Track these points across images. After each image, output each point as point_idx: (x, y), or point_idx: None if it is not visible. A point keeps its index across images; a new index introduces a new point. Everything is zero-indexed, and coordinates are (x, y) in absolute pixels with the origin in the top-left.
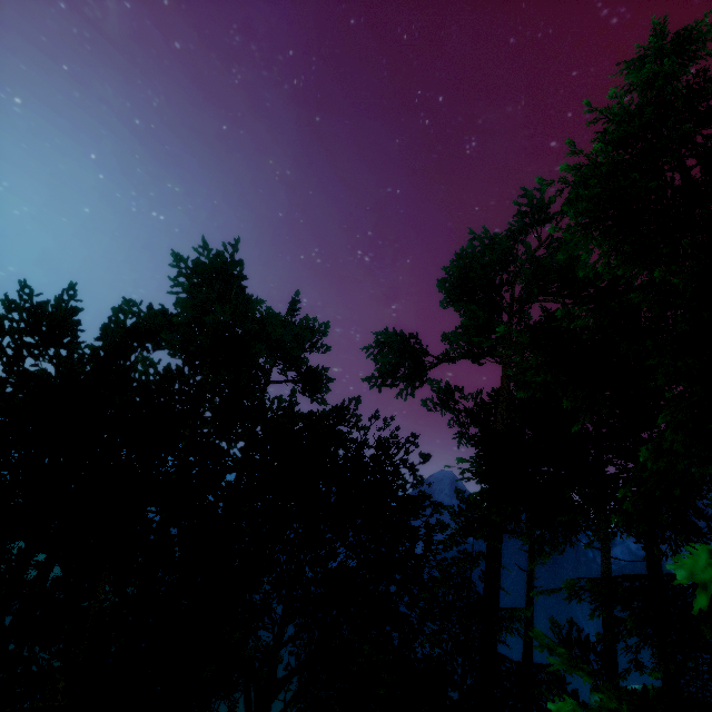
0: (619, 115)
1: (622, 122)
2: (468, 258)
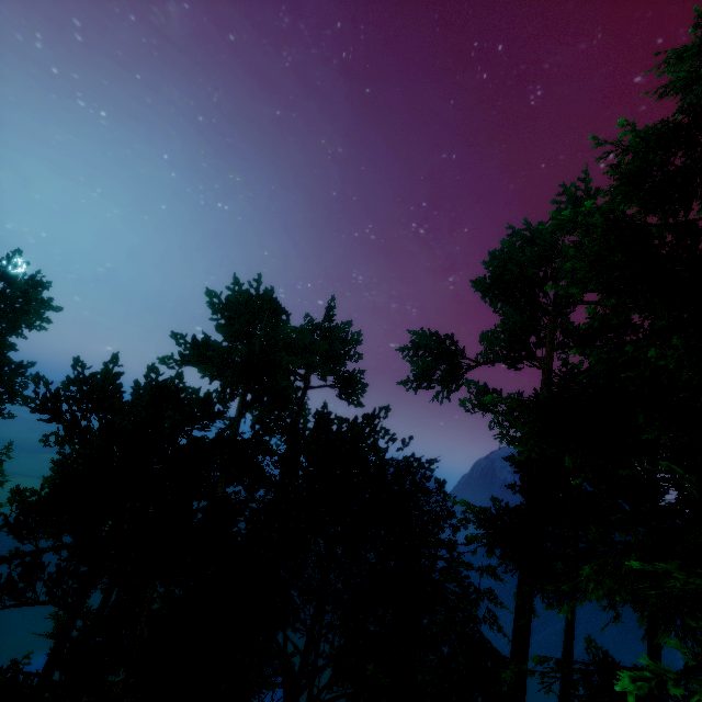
0: (632, 146)
1: (639, 151)
2: (510, 251)
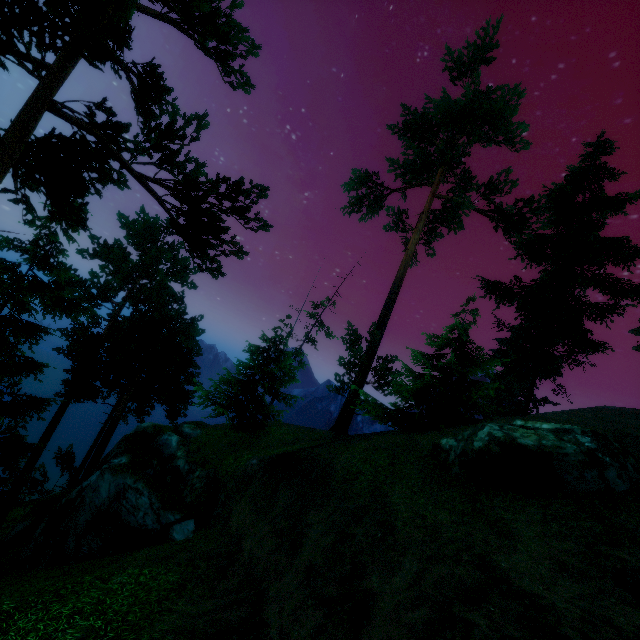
0: None
1: None
2: None
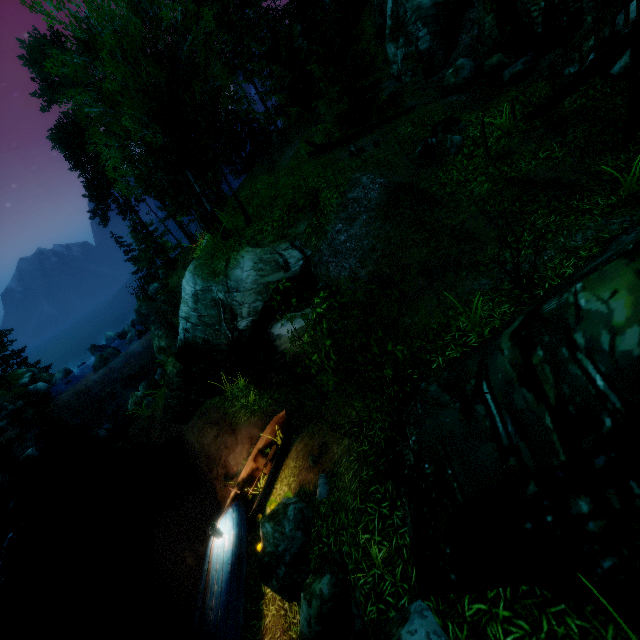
0: None
1: None
2: None
